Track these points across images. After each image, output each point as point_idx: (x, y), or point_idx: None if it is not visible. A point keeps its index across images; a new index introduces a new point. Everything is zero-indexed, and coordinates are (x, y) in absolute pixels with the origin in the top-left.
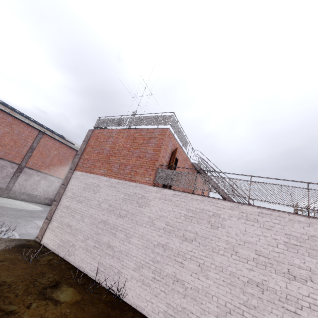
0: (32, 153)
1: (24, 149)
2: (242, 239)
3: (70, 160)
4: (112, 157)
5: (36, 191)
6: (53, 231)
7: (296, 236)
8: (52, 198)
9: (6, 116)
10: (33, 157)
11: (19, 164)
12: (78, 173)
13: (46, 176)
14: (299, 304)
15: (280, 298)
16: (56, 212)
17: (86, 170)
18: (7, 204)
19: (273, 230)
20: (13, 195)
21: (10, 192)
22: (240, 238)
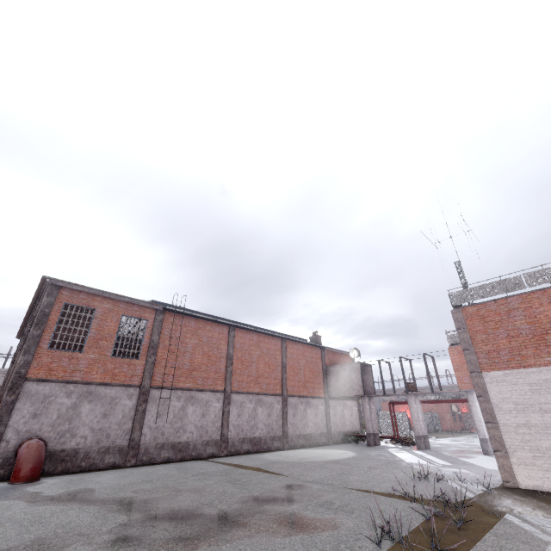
0: (286, 373)
1: (278, 371)
2: None
3: (319, 365)
4: (548, 336)
5: (307, 428)
6: (531, 465)
7: None
8: (325, 431)
9: (251, 336)
10: (288, 378)
11: (281, 395)
12: (495, 374)
13: (308, 400)
14: None
15: None
16: (507, 438)
17: (508, 366)
18: (327, 456)
19: None
20: (292, 443)
21: (288, 440)
22: None
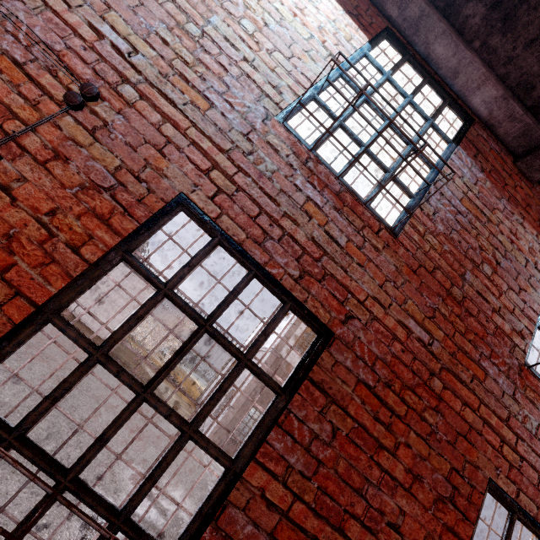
0: None
1: None
2: (114, 278)
3: None
4: None
5: None
6: None
7: (135, 286)
8: None
9: None
10: None
11: None
12: None
13: None
14: (117, 304)
15: (112, 301)
16: None
17: None
18: None
19: (129, 281)
20: None
21: None
22: (114, 278)
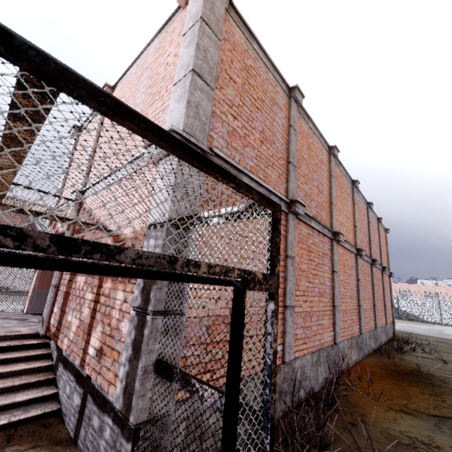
0: None
1: None
2: None
3: None
4: None
5: None
6: None
7: None
8: None
9: None
10: None
11: None
12: None
13: None
14: None
15: None
16: None
17: None
18: None
19: None
20: None
21: None
22: None
